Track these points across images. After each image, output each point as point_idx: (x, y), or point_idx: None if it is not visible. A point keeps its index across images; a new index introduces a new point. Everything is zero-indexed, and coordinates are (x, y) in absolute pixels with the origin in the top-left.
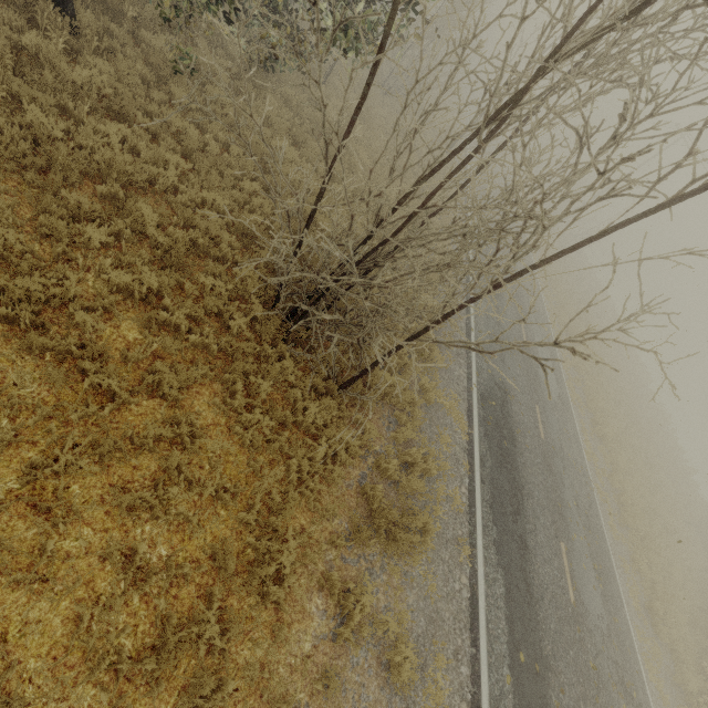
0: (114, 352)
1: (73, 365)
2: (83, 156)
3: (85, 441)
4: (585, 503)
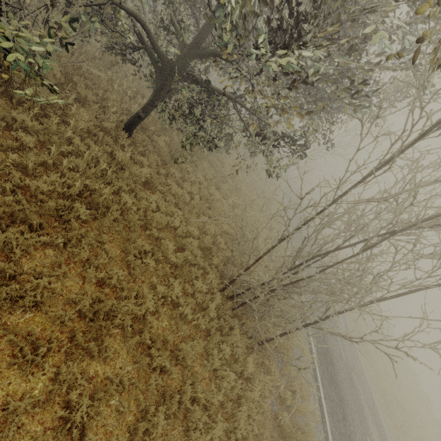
0: (158, 336)
1: (144, 350)
2: (139, 214)
3: (163, 408)
4: (371, 404)
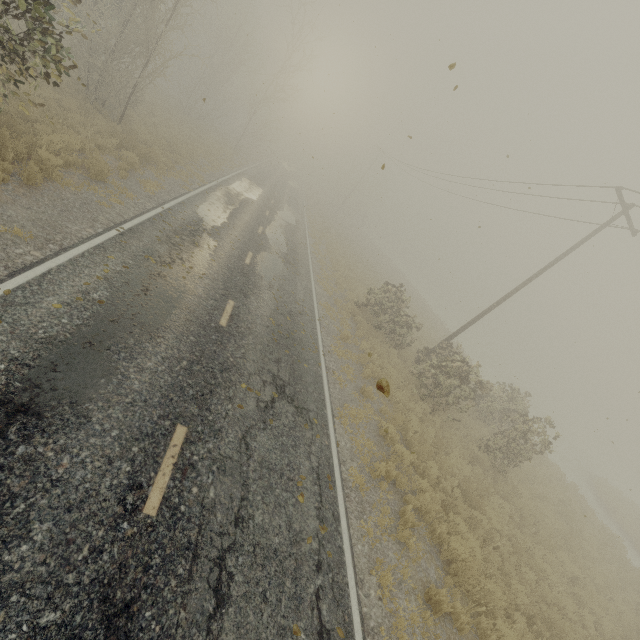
0: None
1: None
2: None
3: None
4: (295, 242)
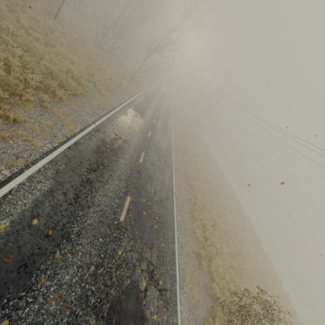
0: None
1: None
2: None
3: None
4: (163, 196)
